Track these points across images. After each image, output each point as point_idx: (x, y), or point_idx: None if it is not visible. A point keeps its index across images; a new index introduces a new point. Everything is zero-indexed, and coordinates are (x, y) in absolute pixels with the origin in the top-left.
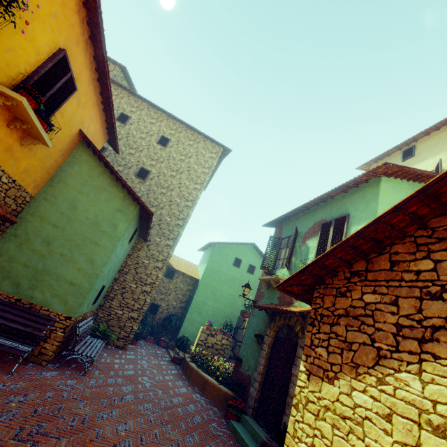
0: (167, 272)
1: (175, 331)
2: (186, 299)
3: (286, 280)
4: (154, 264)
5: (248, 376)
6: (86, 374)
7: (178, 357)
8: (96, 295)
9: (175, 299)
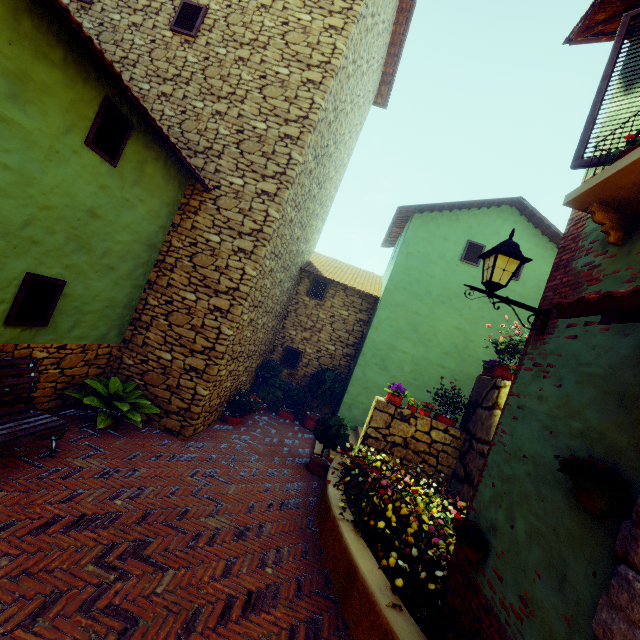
0: (311, 287)
1: (334, 401)
2: (356, 339)
3: None
4: (232, 243)
5: None
6: None
7: (320, 460)
8: (9, 300)
9: (332, 341)
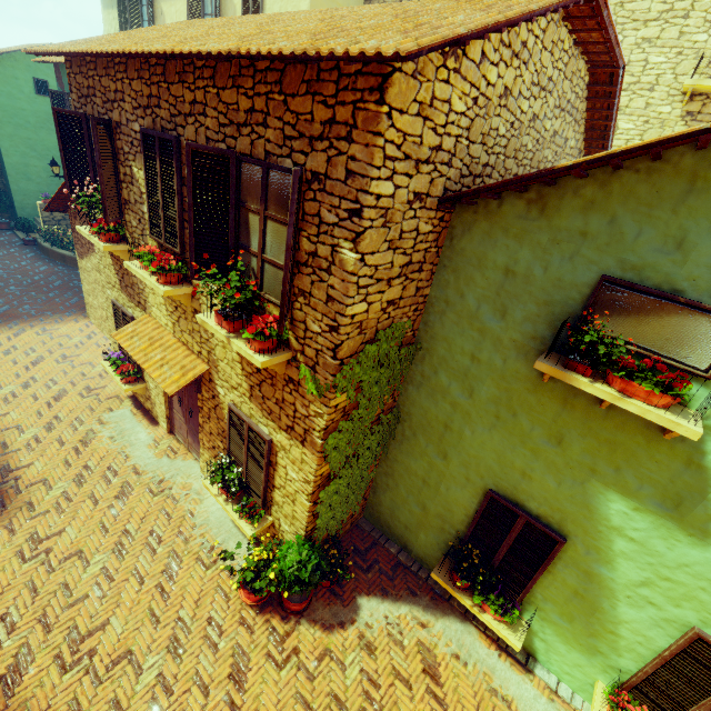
0: None
1: (10, 209)
2: None
3: (46, 208)
4: None
5: None
6: None
7: (29, 239)
8: None
9: None
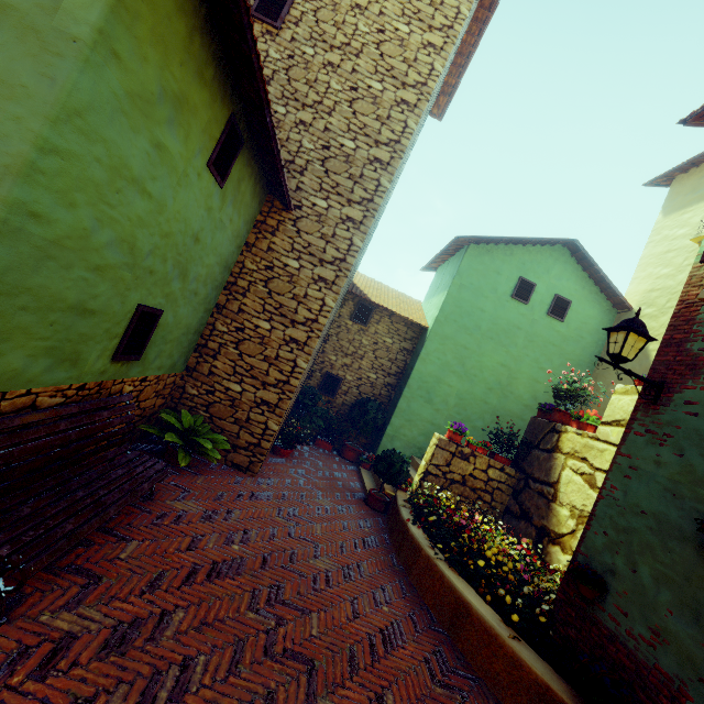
0: (355, 310)
1: (375, 432)
2: (398, 369)
3: None
4: (312, 271)
5: (663, 678)
6: (20, 607)
7: (380, 496)
8: (120, 334)
9: (374, 369)
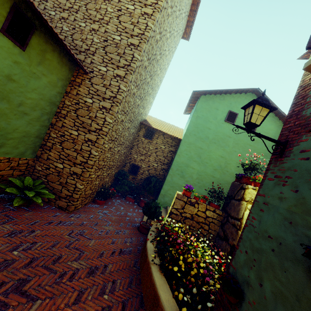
0: (145, 132)
1: (155, 193)
2: (168, 161)
3: None
4: (99, 103)
5: None
6: None
7: (145, 225)
8: None
9: (156, 161)
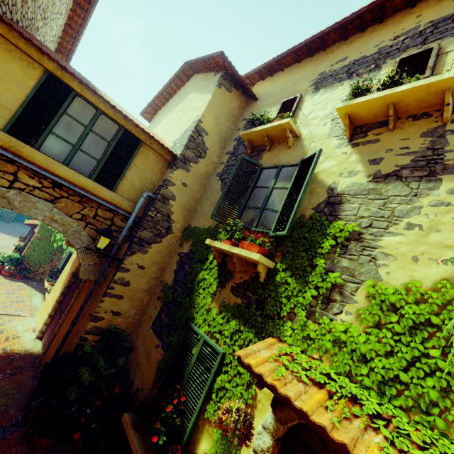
0: None
1: None
2: None
3: None
4: None
5: None
6: None
7: None
8: None
9: None
